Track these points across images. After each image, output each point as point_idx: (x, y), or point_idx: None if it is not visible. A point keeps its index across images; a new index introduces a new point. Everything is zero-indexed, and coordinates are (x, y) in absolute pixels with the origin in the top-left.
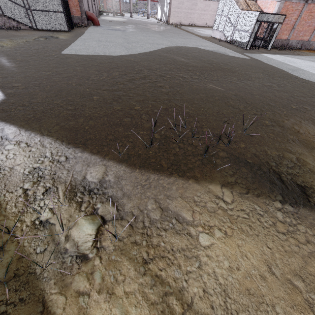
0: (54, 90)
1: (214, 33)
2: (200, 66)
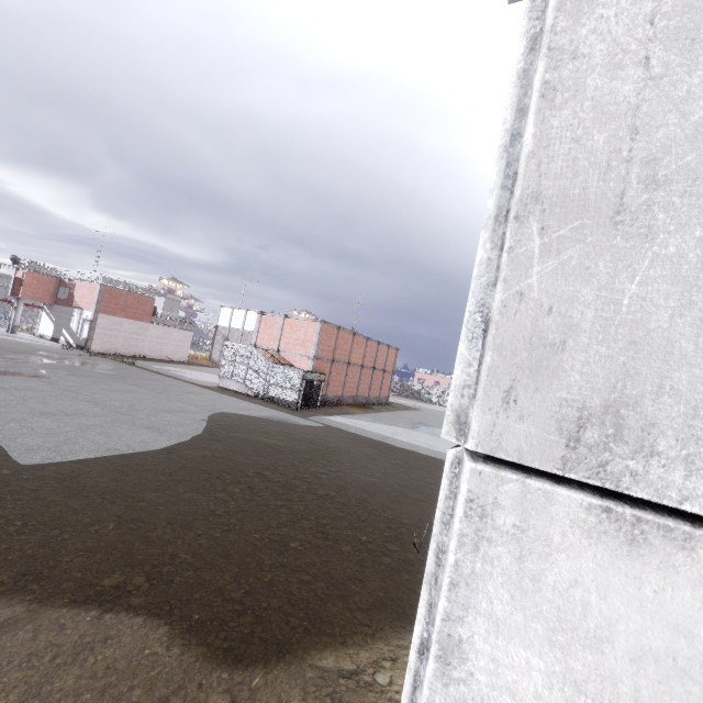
0: (211, 558)
1: (226, 383)
2: (309, 449)
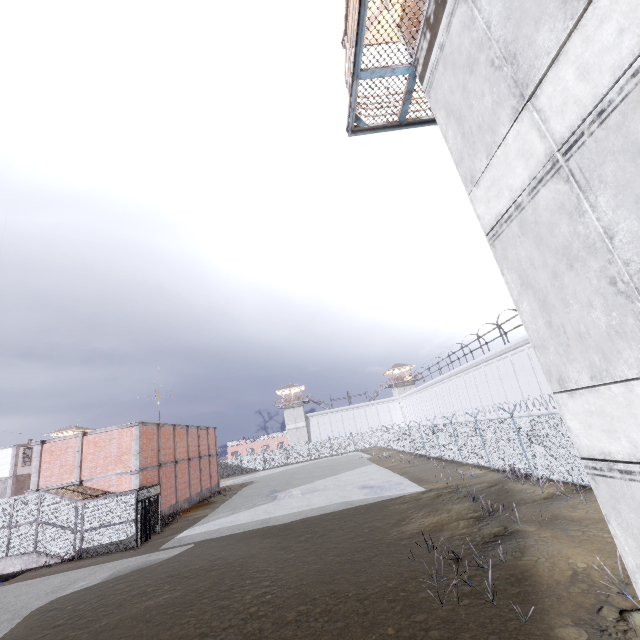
0: None
1: None
2: (215, 579)
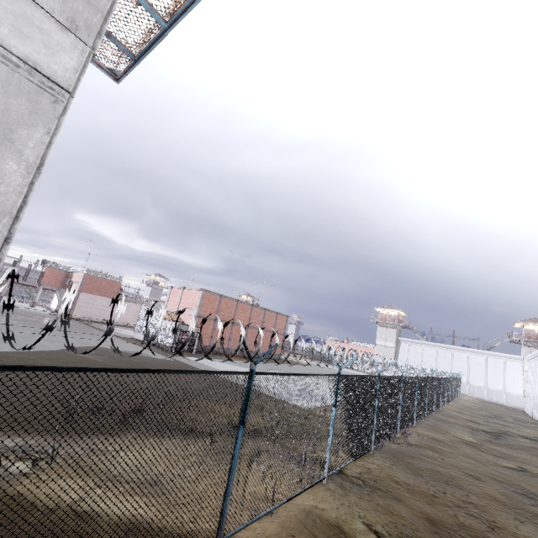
0: None
1: (137, 335)
2: (118, 365)
